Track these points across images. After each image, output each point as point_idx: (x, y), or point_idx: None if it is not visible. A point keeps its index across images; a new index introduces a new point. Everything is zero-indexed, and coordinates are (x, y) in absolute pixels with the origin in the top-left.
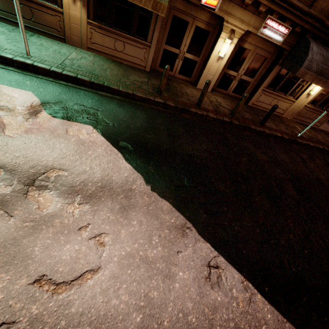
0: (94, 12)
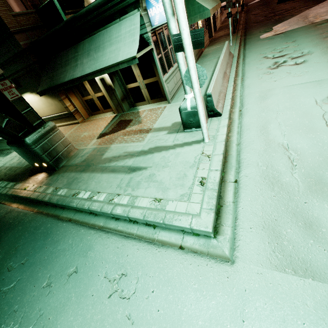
0: None
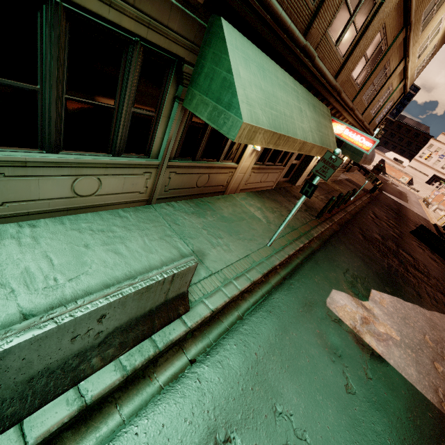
0: (259, 156)
